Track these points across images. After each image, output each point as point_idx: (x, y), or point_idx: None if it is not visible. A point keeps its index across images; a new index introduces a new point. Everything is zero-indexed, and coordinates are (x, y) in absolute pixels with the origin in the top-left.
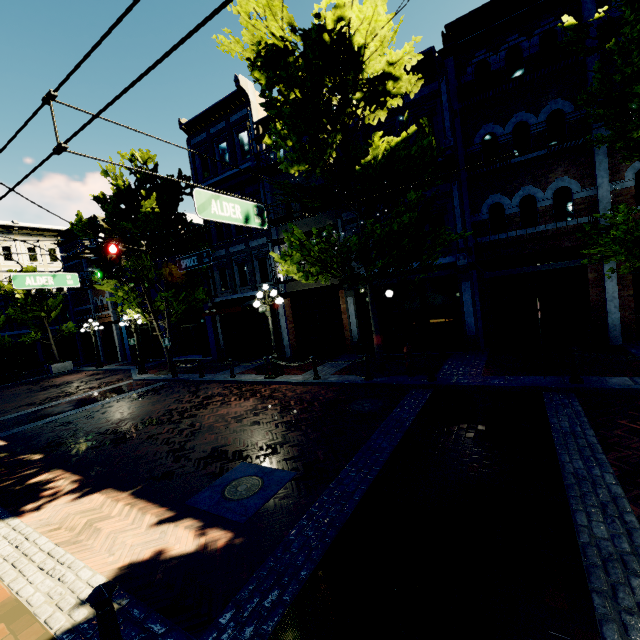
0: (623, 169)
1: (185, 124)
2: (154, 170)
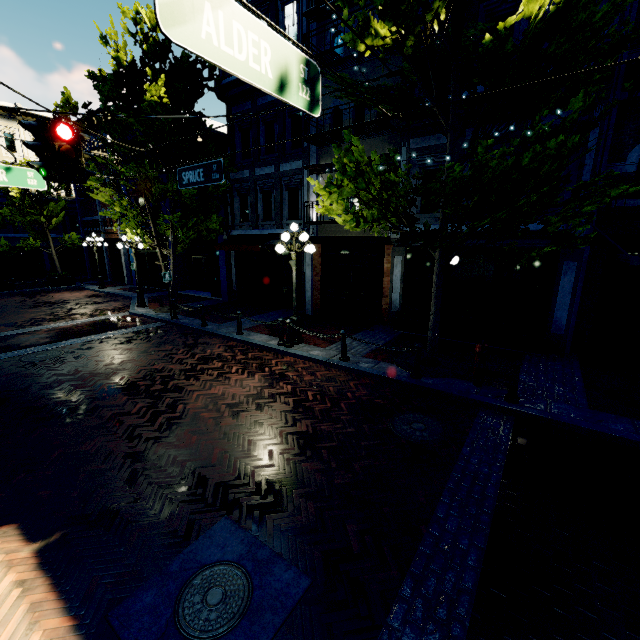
0: None
1: None
2: (166, 41)
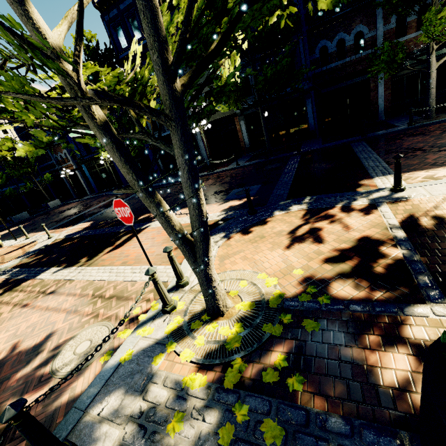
0: (390, 16)
1: (97, 2)
2: (97, 46)
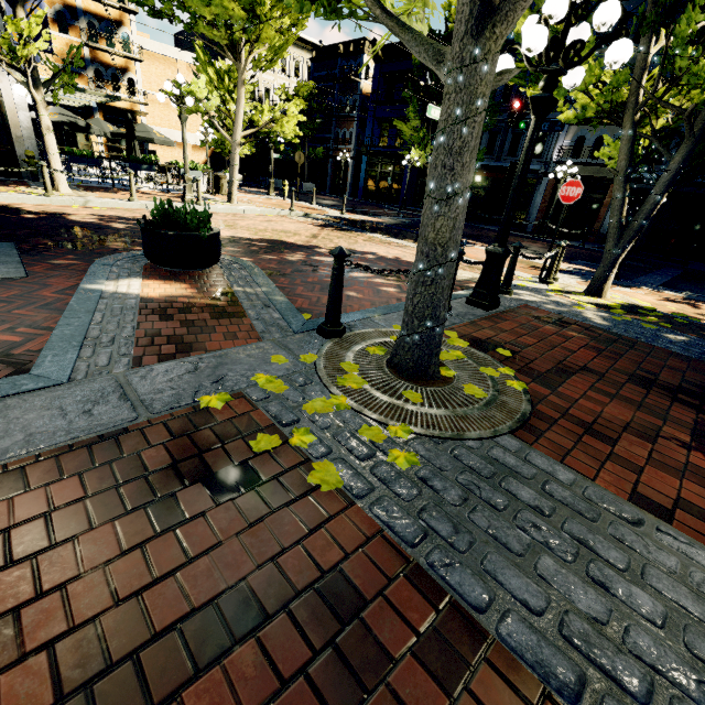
0: None
1: None
2: None
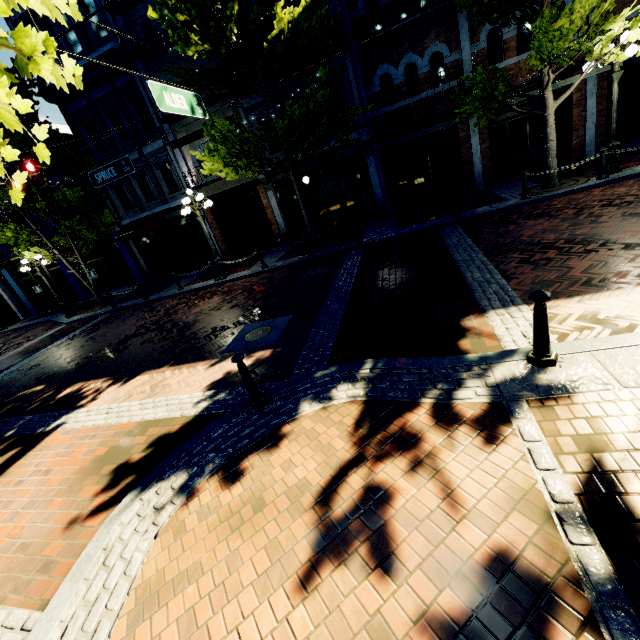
0: (479, 31)
1: None
2: None
